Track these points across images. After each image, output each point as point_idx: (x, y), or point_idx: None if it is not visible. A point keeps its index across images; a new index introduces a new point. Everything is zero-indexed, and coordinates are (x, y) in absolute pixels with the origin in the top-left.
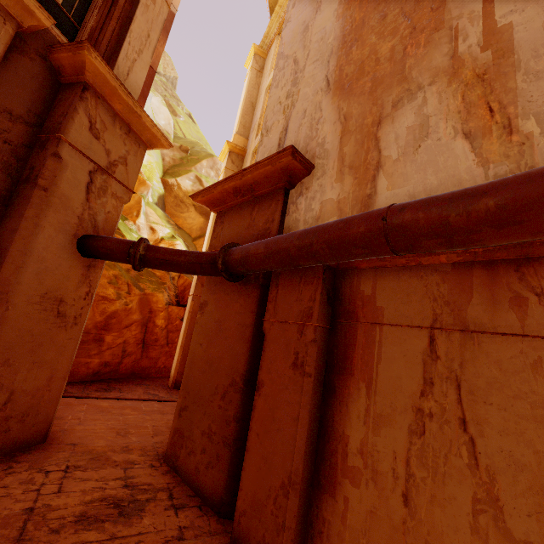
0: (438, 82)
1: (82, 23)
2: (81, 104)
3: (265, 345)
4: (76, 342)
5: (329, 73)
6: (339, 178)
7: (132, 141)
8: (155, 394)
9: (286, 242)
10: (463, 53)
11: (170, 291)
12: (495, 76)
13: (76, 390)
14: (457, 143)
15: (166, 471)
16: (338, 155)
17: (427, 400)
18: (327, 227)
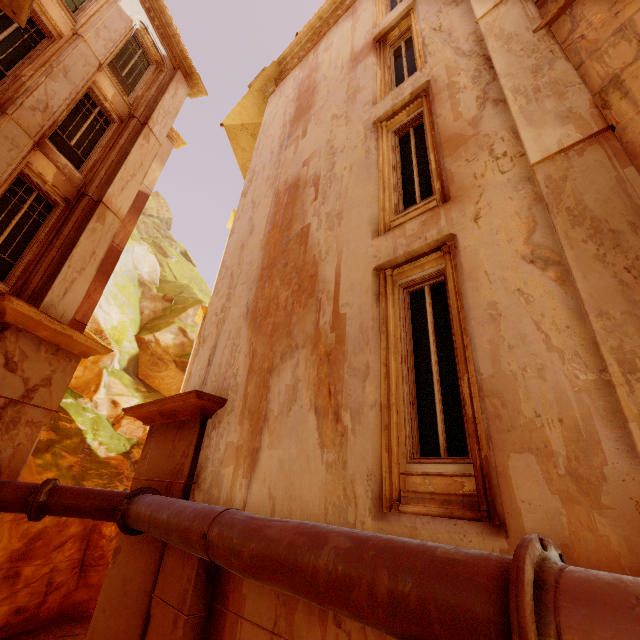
0: (306, 348)
1: (20, 257)
2: None
3: (148, 633)
4: None
5: (249, 301)
6: (241, 420)
7: (61, 358)
8: None
9: (160, 520)
10: (321, 328)
11: (129, 482)
12: (335, 360)
13: None
14: (311, 416)
15: None
16: (244, 394)
17: None
18: (182, 519)
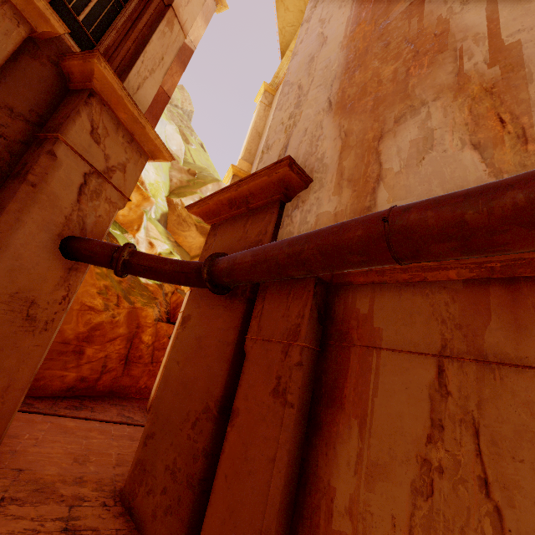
0: (442, 98)
1: (100, 40)
2: (85, 108)
3: (245, 366)
4: (43, 350)
5: (331, 95)
6: (337, 190)
7: (133, 150)
8: (130, 417)
9: (275, 249)
10: (469, 71)
11: (161, 307)
12: (505, 89)
13: (43, 405)
14: (465, 154)
15: (119, 512)
16: (337, 169)
17: (436, 449)
18: (320, 231)
